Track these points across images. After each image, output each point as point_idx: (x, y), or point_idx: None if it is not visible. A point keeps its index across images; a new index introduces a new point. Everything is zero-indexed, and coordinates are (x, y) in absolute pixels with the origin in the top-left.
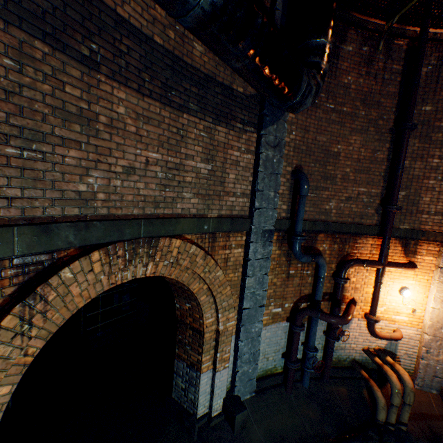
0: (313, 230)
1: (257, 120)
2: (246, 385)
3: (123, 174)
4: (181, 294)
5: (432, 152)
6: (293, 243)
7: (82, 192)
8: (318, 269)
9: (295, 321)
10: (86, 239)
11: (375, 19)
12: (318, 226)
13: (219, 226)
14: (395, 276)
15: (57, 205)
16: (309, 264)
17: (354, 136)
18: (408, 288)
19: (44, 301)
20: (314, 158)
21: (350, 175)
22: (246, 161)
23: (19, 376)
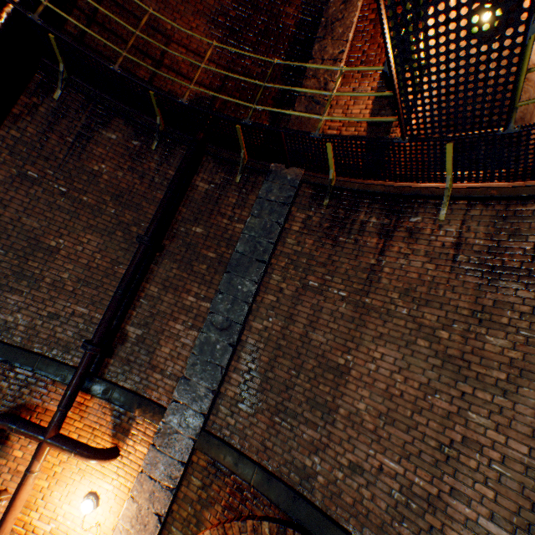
0: None
1: None
2: None
3: None
4: None
5: (191, 286)
6: None
7: None
8: None
9: None
10: None
11: (150, 116)
12: None
13: None
14: (89, 467)
15: None
16: None
17: (92, 235)
18: (100, 496)
19: None
20: (9, 243)
21: (69, 283)
22: None
23: None
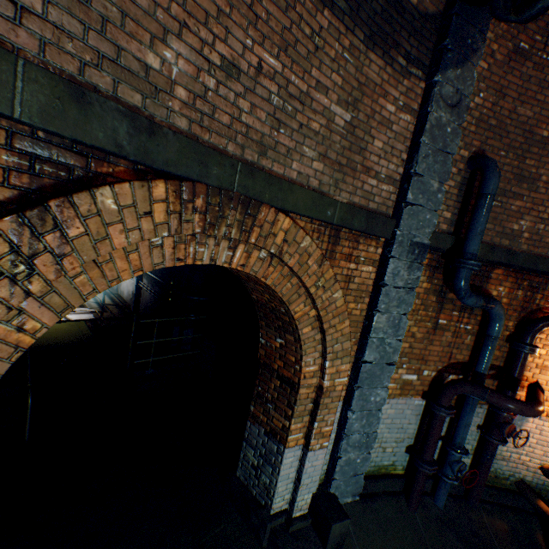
0: (489, 259)
1: (428, 59)
2: (349, 482)
3: (220, 70)
4: (270, 322)
5: None
6: (458, 271)
7: (151, 69)
8: (487, 323)
9: (440, 399)
10: (146, 154)
11: None
12: (497, 255)
13: (347, 218)
14: None
15: (106, 72)
16: (470, 315)
17: None
18: None
19: (60, 233)
20: (507, 142)
21: None
22: (402, 125)
23: (5, 364)
